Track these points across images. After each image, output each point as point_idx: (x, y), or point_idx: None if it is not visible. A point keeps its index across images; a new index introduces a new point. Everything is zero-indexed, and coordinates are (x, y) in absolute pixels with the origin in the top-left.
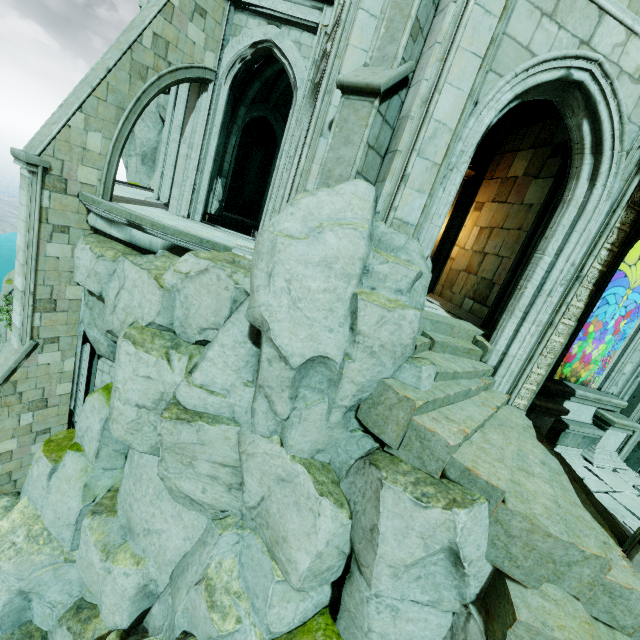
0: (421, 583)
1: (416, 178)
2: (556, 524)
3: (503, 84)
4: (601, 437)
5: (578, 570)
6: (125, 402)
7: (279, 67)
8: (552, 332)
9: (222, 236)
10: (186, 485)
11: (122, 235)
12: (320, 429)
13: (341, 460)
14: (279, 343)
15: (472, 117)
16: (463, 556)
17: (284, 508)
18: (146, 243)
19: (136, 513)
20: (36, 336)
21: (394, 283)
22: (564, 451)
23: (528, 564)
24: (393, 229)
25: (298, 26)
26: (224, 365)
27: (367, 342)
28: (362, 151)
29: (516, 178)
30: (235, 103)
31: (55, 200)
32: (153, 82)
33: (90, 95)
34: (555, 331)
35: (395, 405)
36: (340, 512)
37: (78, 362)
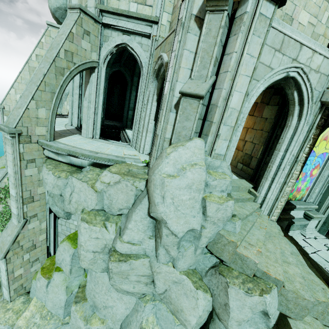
0: (249, 322)
1: (223, 134)
2: (307, 292)
3: (260, 85)
4: (308, 224)
5: (316, 308)
6: (86, 251)
7: None
8: (286, 186)
9: (114, 149)
10: (125, 286)
11: (65, 160)
12: (191, 258)
13: (201, 268)
14: (172, 229)
15: (246, 102)
16: (269, 314)
17: (179, 296)
18: (79, 163)
19: (97, 299)
20: (25, 216)
21: (220, 188)
22: (293, 233)
23: (296, 311)
24: (214, 158)
25: (139, 35)
26: (137, 230)
27: (212, 219)
28: (196, 124)
29: (257, 103)
30: None
31: (26, 147)
32: (67, 75)
33: (36, 90)
34: (287, 185)
35: (227, 244)
36: (206, 295)
37: (48, 223)
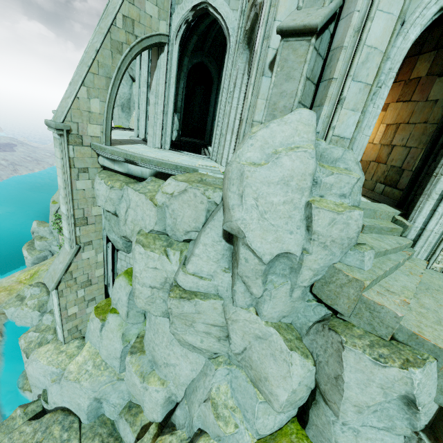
0: (377, 414)
1: (351, 99)
2: None
3: None
4: None
5: None
6: (142, 285)
7: (209, 21)
8: None
9: (187, 159)
10: (189, 338)
11: (122, 169)
12: (285, 303)
13: (301, 322)
14: (253, 247)
15: (399, 36)
16: (418, 402)
17: (263, 357)
18: (139, 173)
19: (157, 353)
20: (79, 242)
21: (338, 190)
22: None
23: None
24: (332, 144)
25: None
26: (207, 258)
27: (321, 239)
28: (302, 84)
29: (419, 79)
30: (180, 55)
31: (77, 151)
32: (127, 53)
33: (88, 72)
34: None
35: (345, 284)
36: (306, 361)
37: (105, 255)
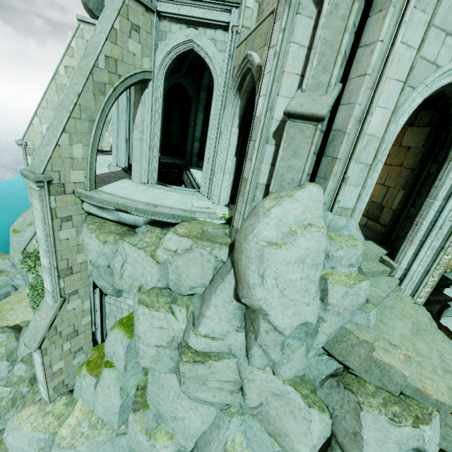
0: None
1: (353, 177)
2: None
3: (416, 95)
4: None
5: None
6: (147, 345)
7: None
8: (443, 253)
9: (179, 198)
10: (201, 395)
11: (112, 217)
12: (301, 362)
13: (314, 375)
14: (276, 323)
15: (392, 124)
16: None
17: (281, 414)
18: (131, 221)
19: (163, 407)
20: (63, 294)
21: (347, 261)
22: (446, 321)
23: None
24: (337, 215)
25: (212, 26)
26: (219, 319)
27: (335, 309)
28: (309, 162)
29: None
30: None
31: (59, 200)
32: (111, 94)
33: (69, 118)
34: (445, 252)
35: (356, 345)
36: (324, 416)
37: (92, 301)
